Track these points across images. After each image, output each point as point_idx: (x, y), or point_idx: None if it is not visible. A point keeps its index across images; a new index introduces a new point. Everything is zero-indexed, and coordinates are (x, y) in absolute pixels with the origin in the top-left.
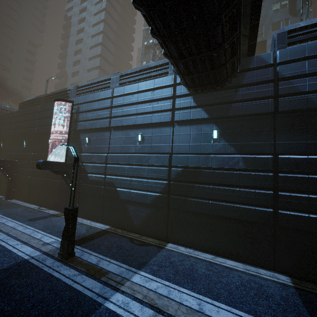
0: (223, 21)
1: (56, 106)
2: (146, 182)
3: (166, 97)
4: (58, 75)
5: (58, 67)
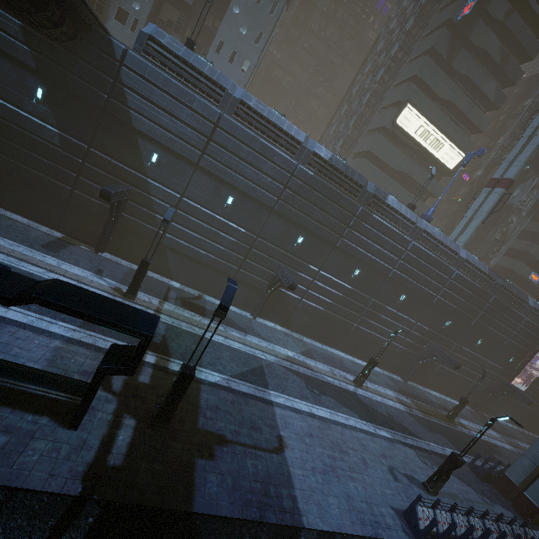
0: None
1: None
2: None
3: None
4: None
5: None
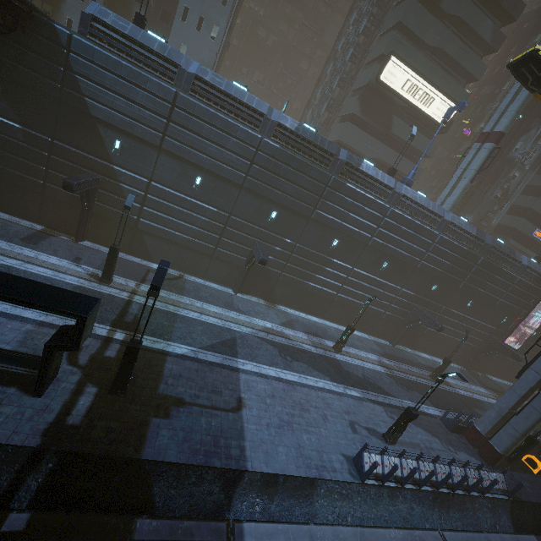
0: None
1: None
2: None
3: None
4: None
5: None
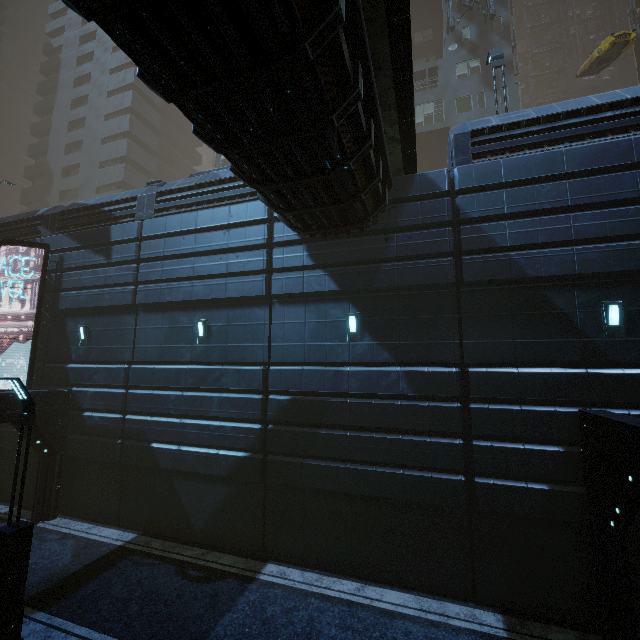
0: (335, 125)
1: (7, 254)
2: (217, 428)
3: (254, 244)
4: (29, 171)
5: (29, 153)
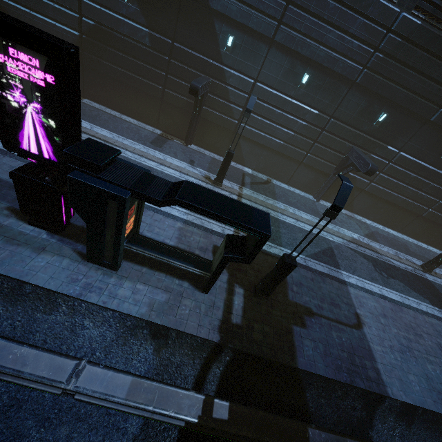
0: None
1: None
2: (54, 26)
3: None
4: None
5: None
